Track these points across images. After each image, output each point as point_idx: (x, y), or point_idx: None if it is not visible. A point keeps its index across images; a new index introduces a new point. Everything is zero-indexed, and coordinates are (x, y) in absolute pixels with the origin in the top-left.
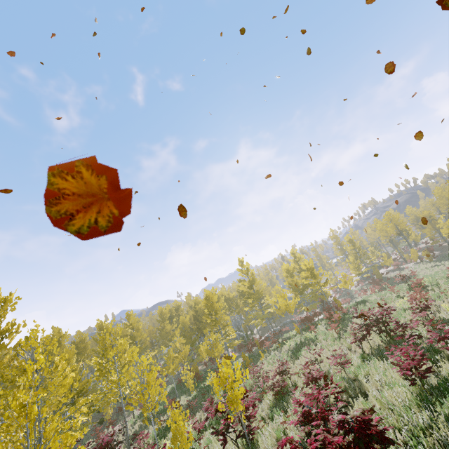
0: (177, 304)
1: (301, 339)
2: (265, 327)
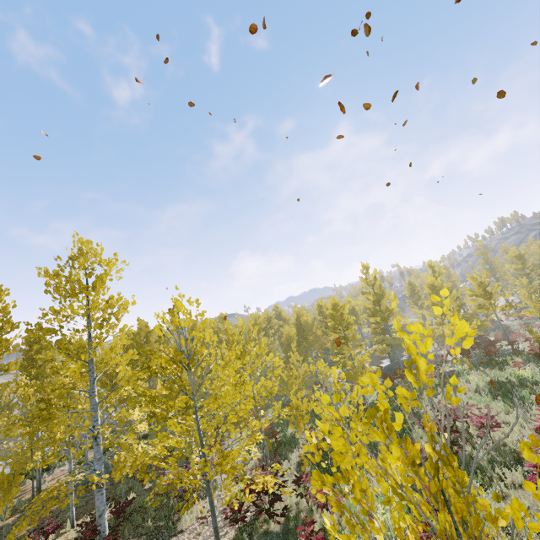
0: (269, 315)
1: (495, 377)
2: (373, 356)
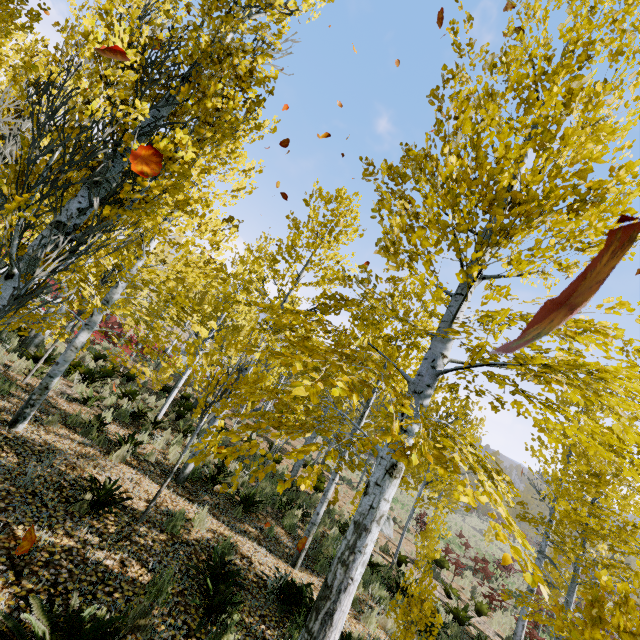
0: None
1: None
2: None
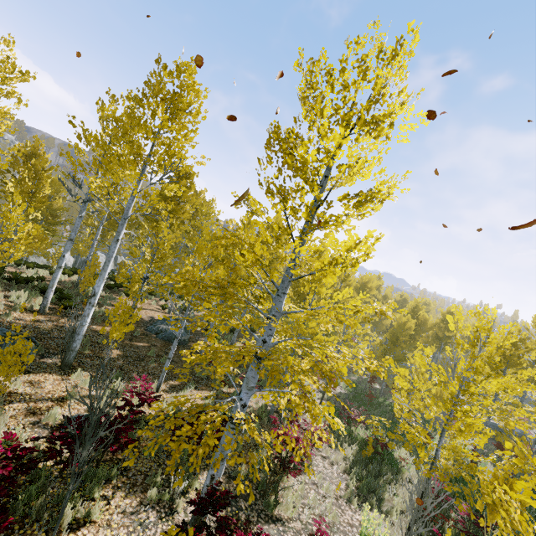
0: None
1: None
2: None
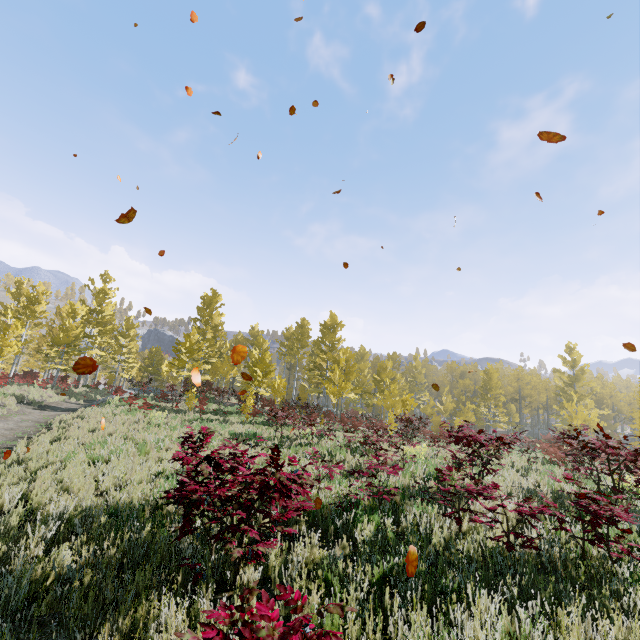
0: (476, 367)
1: None
2: None
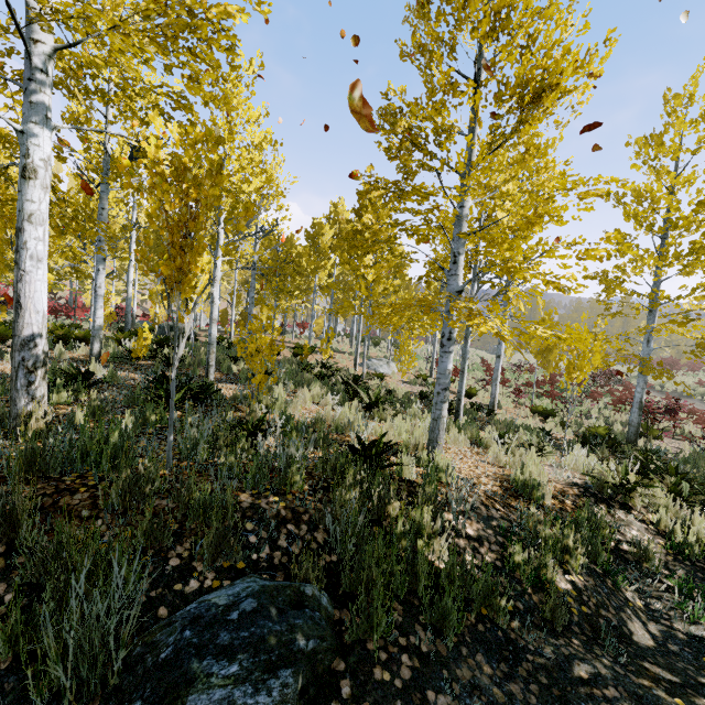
0: None
1: None
2: None
